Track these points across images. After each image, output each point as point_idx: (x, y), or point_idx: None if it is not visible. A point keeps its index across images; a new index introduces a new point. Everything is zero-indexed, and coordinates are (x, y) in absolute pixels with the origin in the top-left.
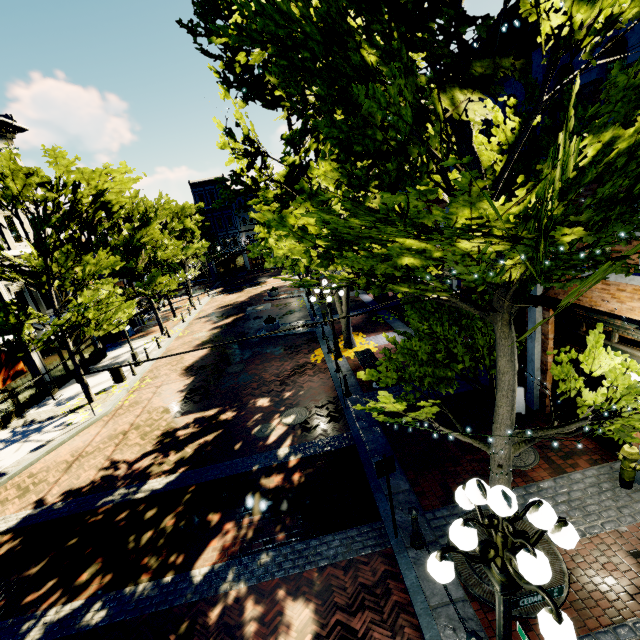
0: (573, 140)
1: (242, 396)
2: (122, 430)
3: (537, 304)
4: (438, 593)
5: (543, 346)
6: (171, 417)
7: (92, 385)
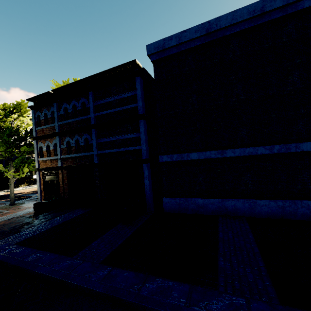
0: None
1: None
2: (35, 189)
3: None
4: (1, 205)
5: None
6: None
7: None
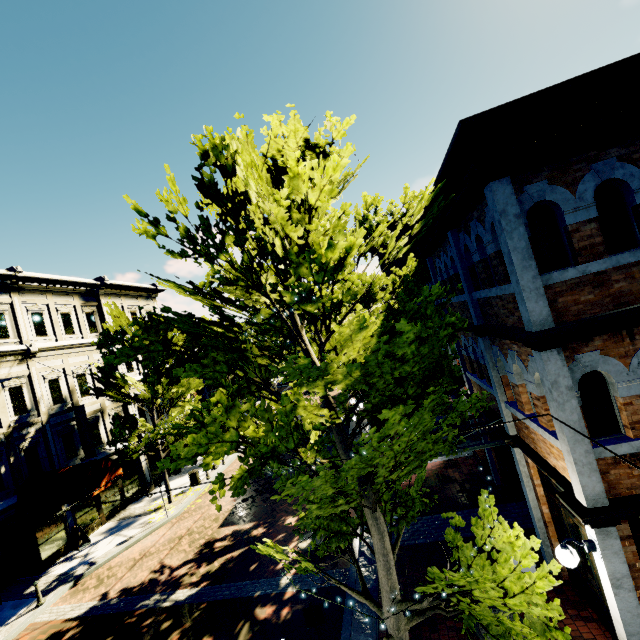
0: (194, 435)
1: (277, 511)
2: (180, 534)
3: (512, 445)
4: None
5: (535, 492)
6: (217, 526)
7: (177, 485)
